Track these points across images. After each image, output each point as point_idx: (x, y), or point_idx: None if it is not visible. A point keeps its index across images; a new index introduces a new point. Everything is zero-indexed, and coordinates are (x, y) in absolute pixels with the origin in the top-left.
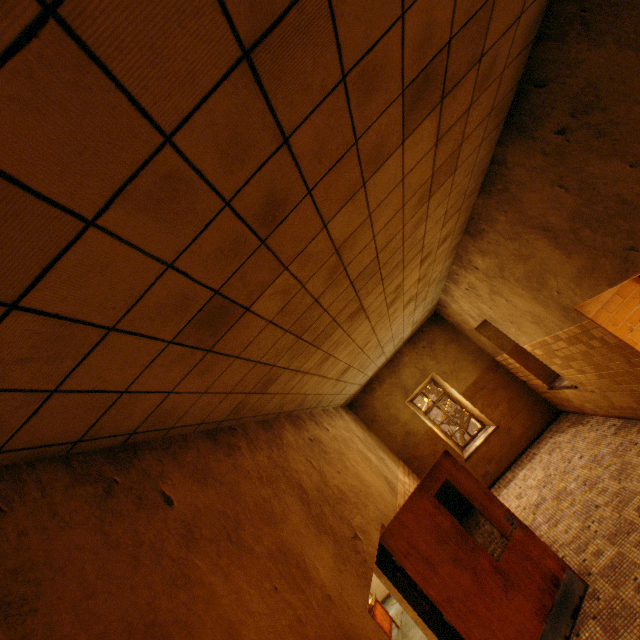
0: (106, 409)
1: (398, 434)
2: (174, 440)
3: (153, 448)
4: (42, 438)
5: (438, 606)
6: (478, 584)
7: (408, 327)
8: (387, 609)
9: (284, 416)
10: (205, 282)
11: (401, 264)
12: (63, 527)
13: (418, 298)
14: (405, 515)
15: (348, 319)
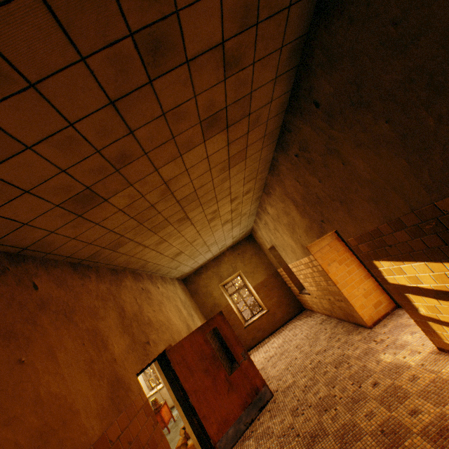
0: (14, 230)
1: (209, 304)
2: (49, 261)
3: (35, 260)
4: None
5: (188, 393)
6: (215, 385)
7: (229, 238)
8: (173, 412)
9: (130, 271)
10: (82, 182)
11: (215, 199)
12: None
13: (234, 222)
14: (185, 342)
15: (177, 221)
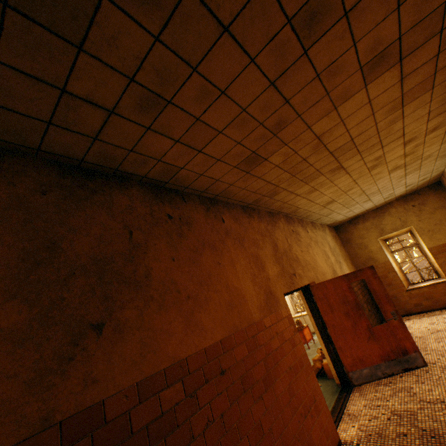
0: (212, 184)
1: (362, 256)
2: (229, 204)
3: (222, 203)
4: (195, 187)
5: (326, 324)
6: (353, 329)
7: (399, 187)
8: (313, 336)
9: (282, 215)
10: (249, 148)
11: (379, 144)
12: (197, 213)
13: (408, 167)
14: (328, 284)
15: (329, 172)
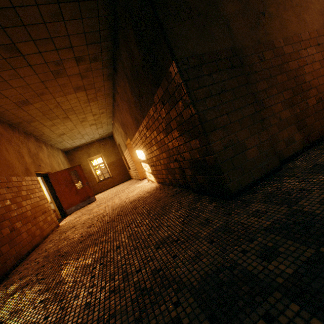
0: None
1: None
2: (1, 120)
3: None
4: None
5: (56, 191)
6: (70, 191)
7: (96, 134)
8: None
9: (33, 136)
10: (26, 97)
11: (83, 113)
12: None
13: (98, 125)
14: (59, 173)
15: (63, 118)
